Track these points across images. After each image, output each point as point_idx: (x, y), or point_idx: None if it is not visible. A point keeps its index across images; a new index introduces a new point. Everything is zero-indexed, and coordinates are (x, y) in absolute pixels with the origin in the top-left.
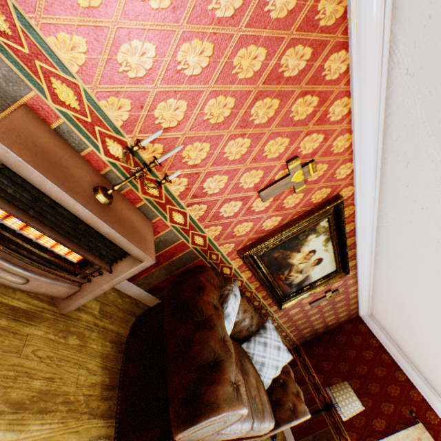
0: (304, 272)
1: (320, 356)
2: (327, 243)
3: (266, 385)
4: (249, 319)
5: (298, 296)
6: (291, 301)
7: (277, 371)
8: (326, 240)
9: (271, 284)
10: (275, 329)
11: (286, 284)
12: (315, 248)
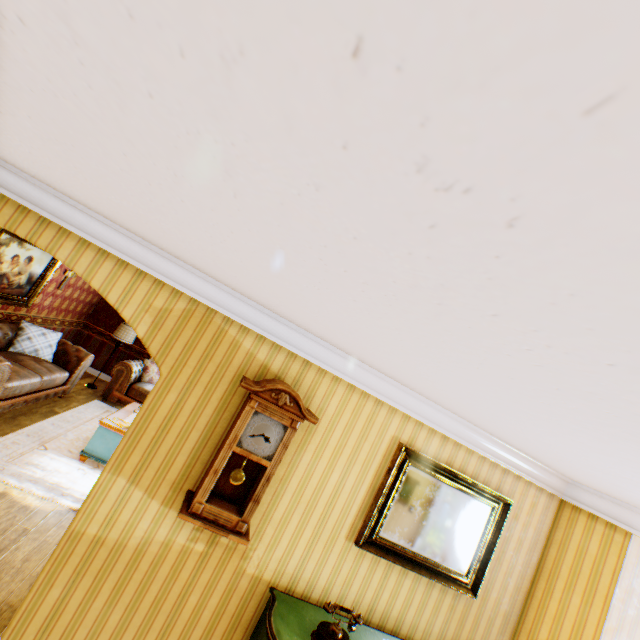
0: (26, 272)
1: (109, 319)
2: (25, 245)
3: (51, 360)
4: (1, 331)
5: (39, 290)
6: (36, 297)
7: (54, 347)
8: (21, 244)
9: (0, 296)
10: (34, 325)
11: (17, 289)
12: (17, 253)
